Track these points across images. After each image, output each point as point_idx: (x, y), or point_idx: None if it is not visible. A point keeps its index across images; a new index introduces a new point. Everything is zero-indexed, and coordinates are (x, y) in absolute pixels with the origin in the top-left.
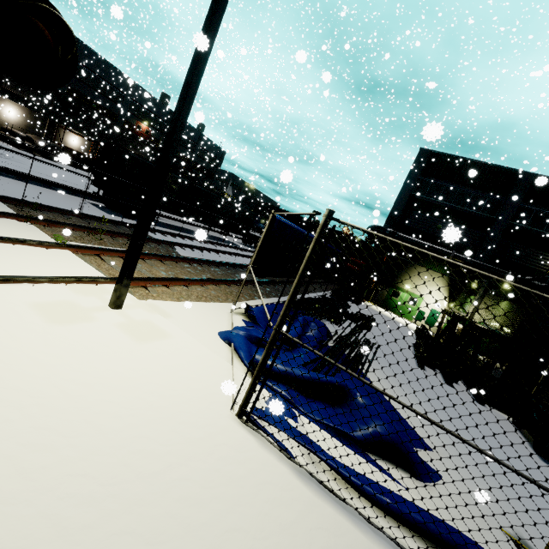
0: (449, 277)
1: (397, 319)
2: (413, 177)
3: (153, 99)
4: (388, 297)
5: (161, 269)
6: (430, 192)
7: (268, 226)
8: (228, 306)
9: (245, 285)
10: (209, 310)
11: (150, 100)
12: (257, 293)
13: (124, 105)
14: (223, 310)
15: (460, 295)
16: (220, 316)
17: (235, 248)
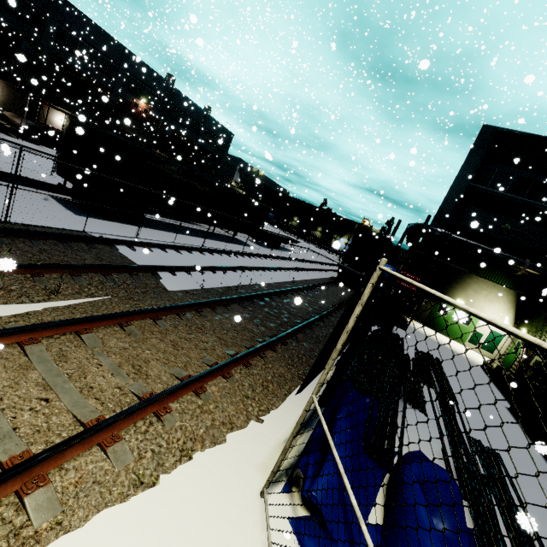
0: (517, 292)
1: (451, 346)
2: (473, 162)
3: (152, 72)
4: (433, 312)
5: (113, 357)
6: (494, 182)
7: (366, 299)
8: (252, 453)
9: (274, 350)
10: (209, 510)
11: (148, 74)
12: (294, 366)
13: (119, 78)
14: (242, 484)
15: (534, 317)
16: (236, 536)
17: (247, 255)
